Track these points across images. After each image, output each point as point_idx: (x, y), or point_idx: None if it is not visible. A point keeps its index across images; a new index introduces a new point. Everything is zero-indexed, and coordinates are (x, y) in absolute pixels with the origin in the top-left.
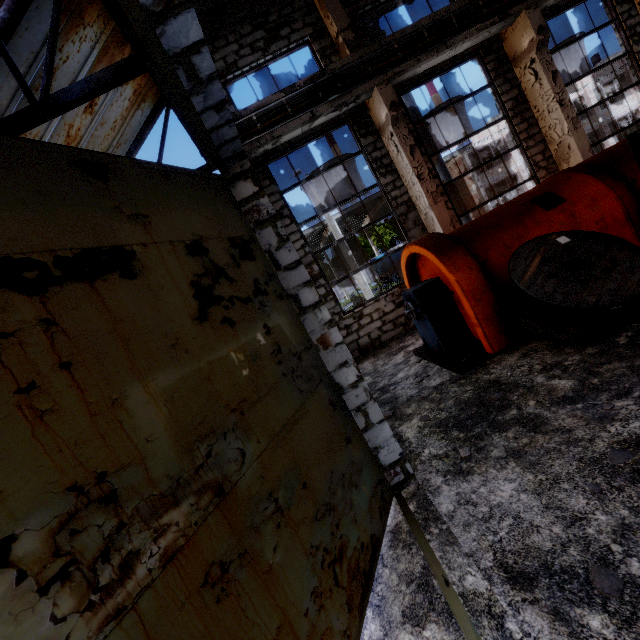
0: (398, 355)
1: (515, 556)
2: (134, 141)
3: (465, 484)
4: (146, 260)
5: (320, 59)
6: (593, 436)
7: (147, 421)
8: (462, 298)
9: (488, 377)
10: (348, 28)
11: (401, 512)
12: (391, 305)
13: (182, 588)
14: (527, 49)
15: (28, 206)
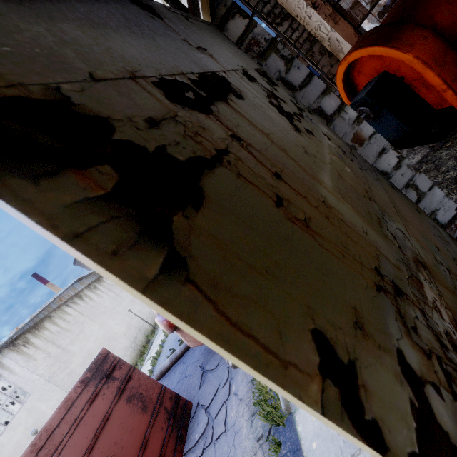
0: None
1: None
2: None
3: None
4: (235, 84)
5: None
6: None
7: (350, 217)
8: (424, 72)
9: None
10: None
11: None
12: None
13: None
14: None
15: (135, 34)
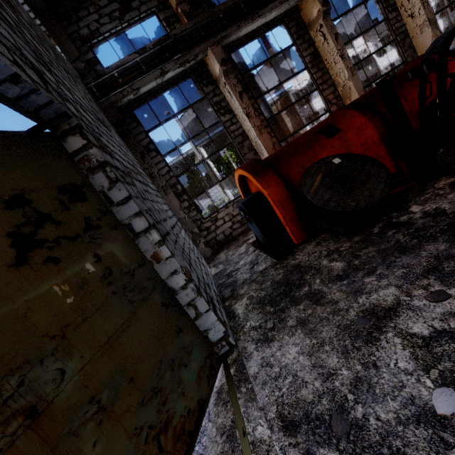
0: (242, 247)
1: (289, 408)
2: None
3: (268, 349)
4: None
5: (166, 26)
6: (349, 307)
7: None
8: (274, 206)
9: (294, 262)
10: (184, 1)
11: (225, 376)
12: (237, 210)
13: None
14: (317, 17)
15: None
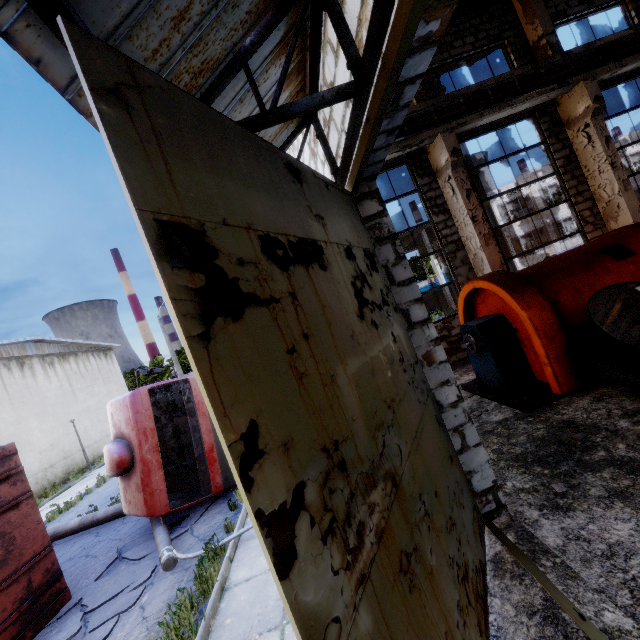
0: None
1: None
2: None
3: (568, 520)
4: (328, 256)
5: None
6: None
7: (349, 401)
8: (533, 336)
9: (560, 417)
10: None
11: (498, 542)
12: None
13: (390, 569)
14: (582, 114)
15: (271, 194)
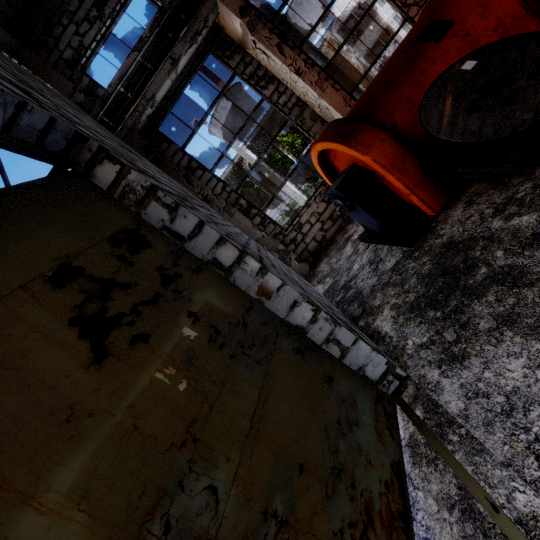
0: (346, 247)
1: None
2: None
3: (465, 372)
4: None
5: None
6: None
7: None
8: (385, 175)
9: (440, 241)
10: None
11: (410, 421)
12: (322, 204)
13: None
14: None
15: None
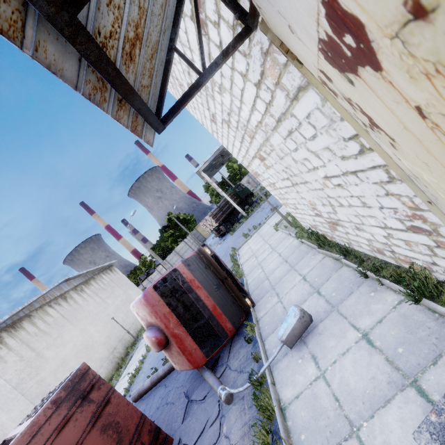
0: None
1: None
2: (172, 28)
3: None
4: None
5: None
6: None
7: None
8: None
9: None
10: None
11: None
12: None
13: None
14: None
15: None
